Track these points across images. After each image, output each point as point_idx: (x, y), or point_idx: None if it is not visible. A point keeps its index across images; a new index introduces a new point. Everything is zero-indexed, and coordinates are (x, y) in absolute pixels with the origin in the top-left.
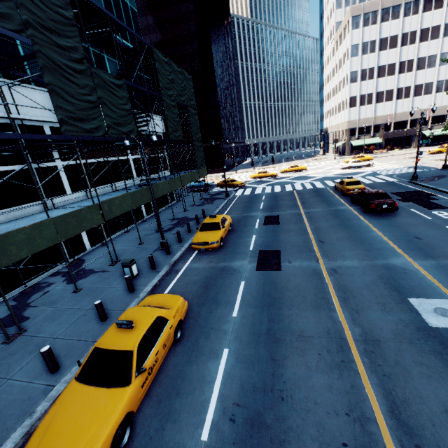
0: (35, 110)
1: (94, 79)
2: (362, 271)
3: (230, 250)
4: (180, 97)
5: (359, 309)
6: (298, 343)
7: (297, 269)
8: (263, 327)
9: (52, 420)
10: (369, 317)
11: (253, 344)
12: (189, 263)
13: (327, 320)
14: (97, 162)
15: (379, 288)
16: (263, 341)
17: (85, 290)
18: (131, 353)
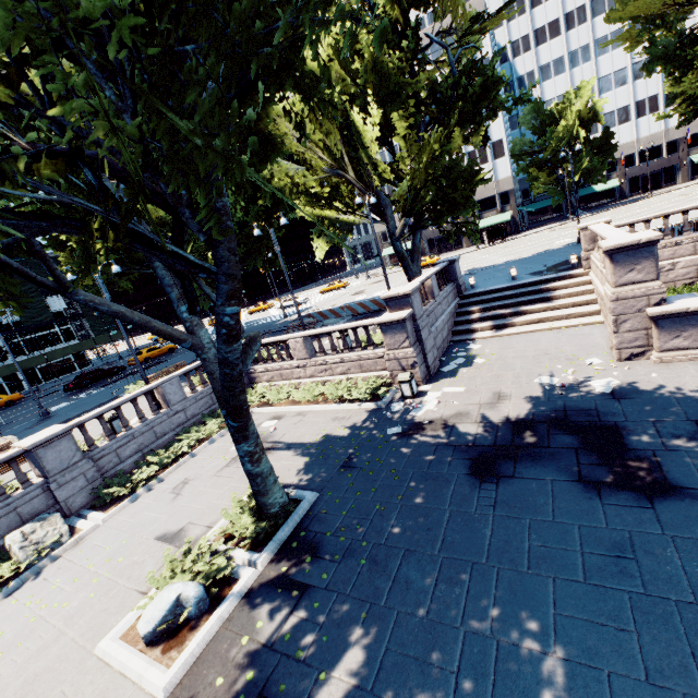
0: None
1: None
2: None
3: None
4: None
5: None
6: None
7: None
8: None
9: None
10: None
11: None
12: None
13: None
14: None
15: None
16: None
17: None
18: None
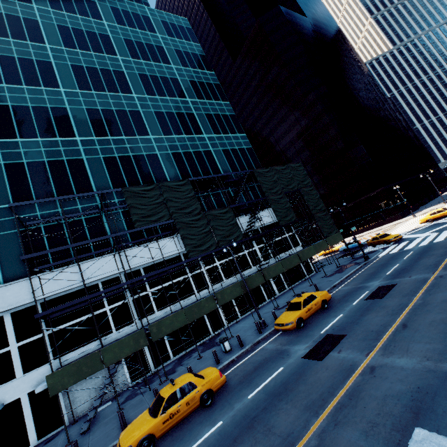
0: None
1: (208, 218)
2: (405, 375)
3: (305, 332)
4: (288, 187)
5: (341, 422)
6: (260, 435)
7: (336, 362)
8: (254, 413)
9: (132, 423)
10: (340, 434)
11: (237, 424)
12: (266, 343)
13: (300, 423)
14: (228, 261)
15: (397, 403)
16: (243, 424)
17: (202, 358)
18: (164, 400)
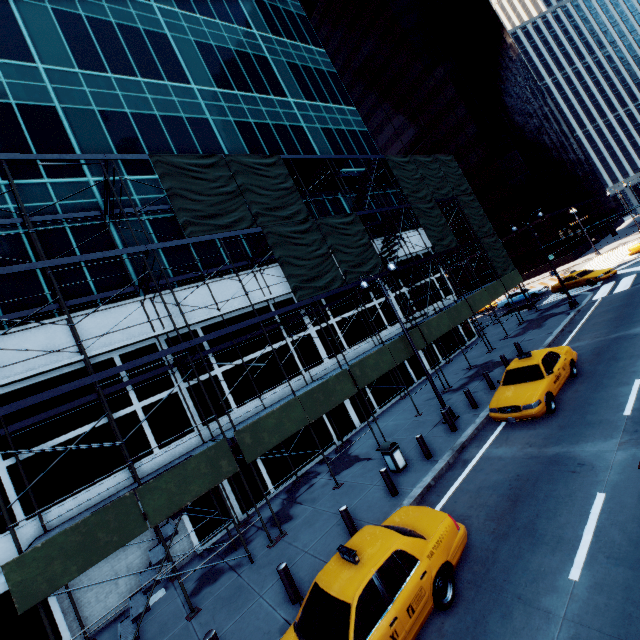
0: (283, 284)
1: (322, 230)
2: None
3: (573, 417)
4: (439, 192)
5: None
6: None
7: None
8: None
9: None
10: None
11: None
12: (487, 447)
13: None
14: (350, 316)
15: None
16: None
17: (344, 487)
18: (349, 609)
